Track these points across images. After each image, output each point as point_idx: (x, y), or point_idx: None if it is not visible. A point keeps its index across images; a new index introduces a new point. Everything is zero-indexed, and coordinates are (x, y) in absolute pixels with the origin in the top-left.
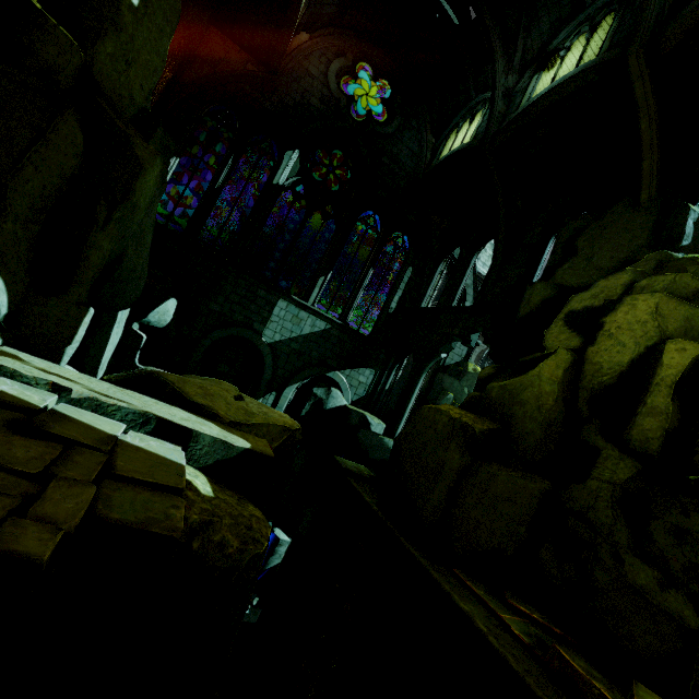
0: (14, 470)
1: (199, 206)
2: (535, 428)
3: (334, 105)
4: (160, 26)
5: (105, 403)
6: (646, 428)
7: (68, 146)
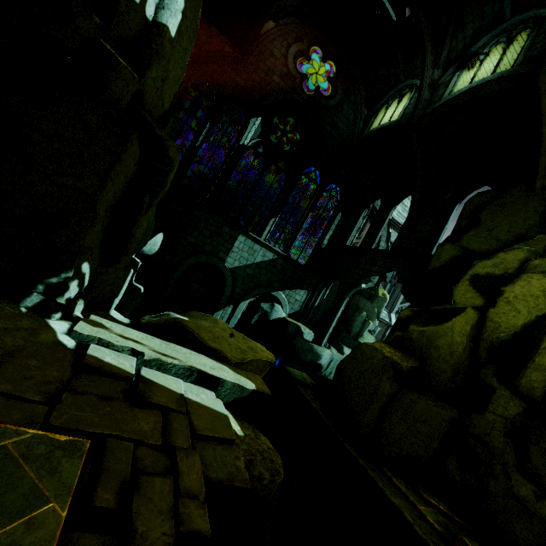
0: (150, 444)
1: (182, 160)
2: (447, 369)
3: (291, 81)
4: (185, 47)
5: (165, 362)
6: (532, 379)
7: (131, 161)
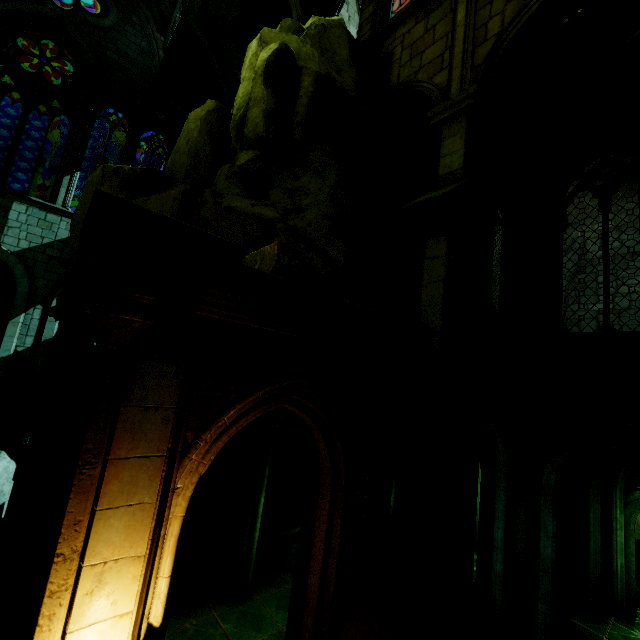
0: None
1: None
2: (185, 159)
3: None
4: None
5: None
6: (254, 118)
7: None
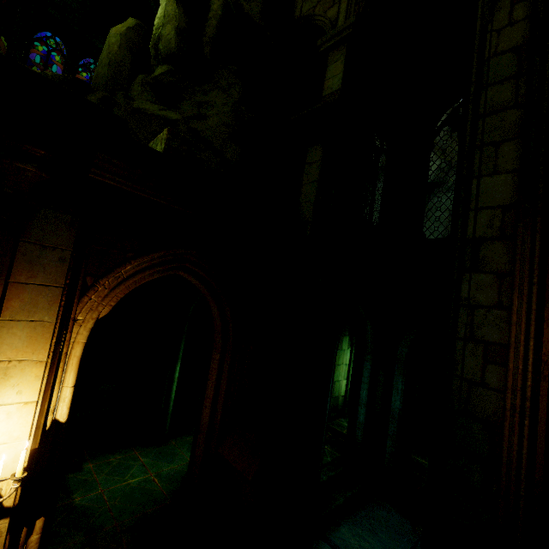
0: None
1: None
2: (106, 70)
3: None
4: None
5: None
6: (167, 34)
7: None
